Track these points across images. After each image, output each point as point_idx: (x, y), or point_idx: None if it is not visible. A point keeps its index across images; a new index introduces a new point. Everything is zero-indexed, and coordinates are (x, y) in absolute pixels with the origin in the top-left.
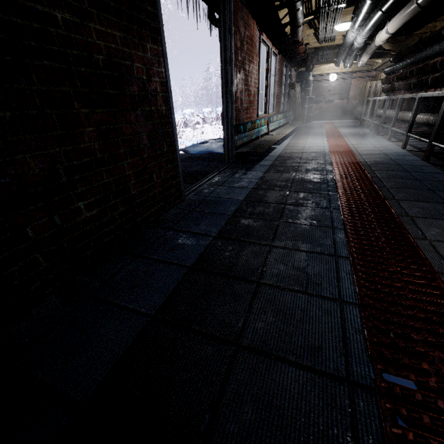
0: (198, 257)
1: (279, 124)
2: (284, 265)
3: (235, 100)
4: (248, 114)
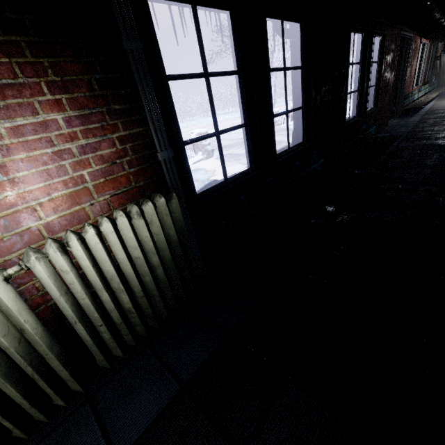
0: (409, 131)
1: (425, 92)
2: (439, 128)
3: (405, 83)
4: (408, 88)
